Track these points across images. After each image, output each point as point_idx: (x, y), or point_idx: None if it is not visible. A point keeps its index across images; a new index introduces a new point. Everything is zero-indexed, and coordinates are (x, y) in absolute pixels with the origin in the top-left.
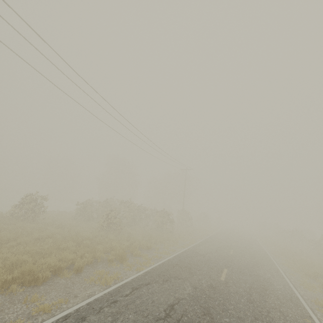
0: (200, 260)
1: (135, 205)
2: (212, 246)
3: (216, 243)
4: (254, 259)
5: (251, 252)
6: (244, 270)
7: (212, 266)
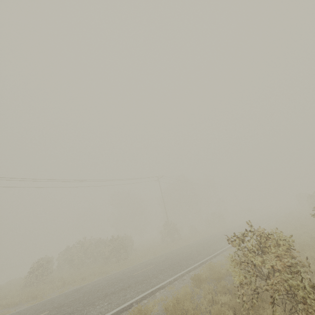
0: (47, 304)
1: (87, 242)
2: (136, 267)
3: (159, 257)
4: (156, 273)
5: (185, 258)
6: (73, 307)
7: (36, 312)
